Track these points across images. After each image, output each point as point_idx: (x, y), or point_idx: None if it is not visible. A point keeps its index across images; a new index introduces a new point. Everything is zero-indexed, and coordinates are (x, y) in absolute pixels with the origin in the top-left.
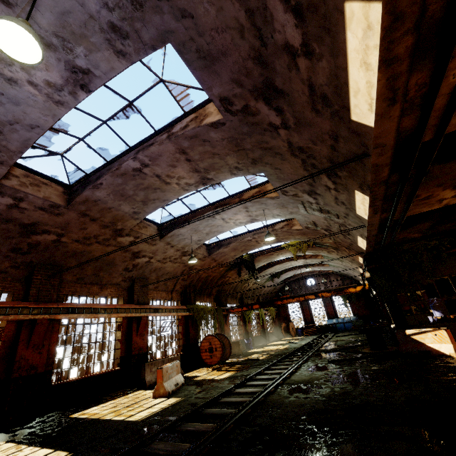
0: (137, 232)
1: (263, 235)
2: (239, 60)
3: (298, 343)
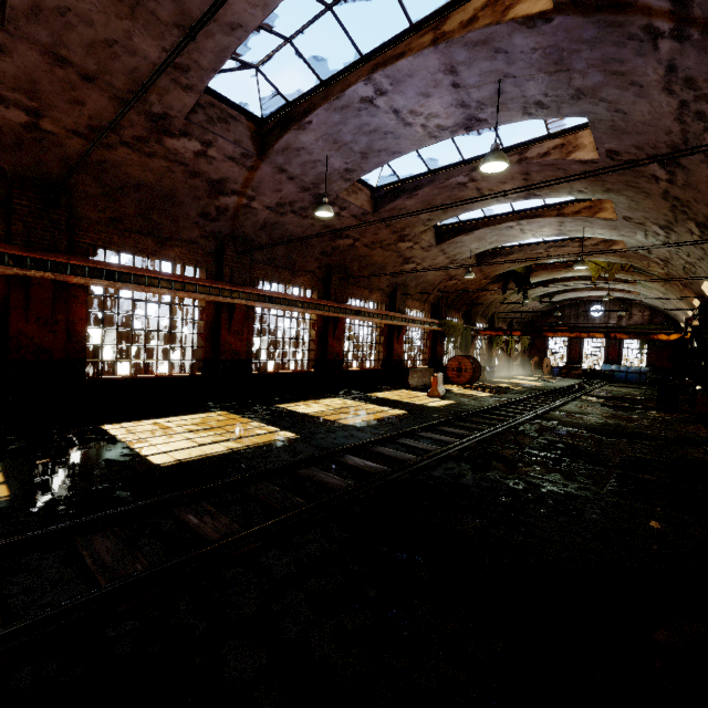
0: (418, 238)
1: (562, 250)
2: (652, 140)
3: (555, 383)
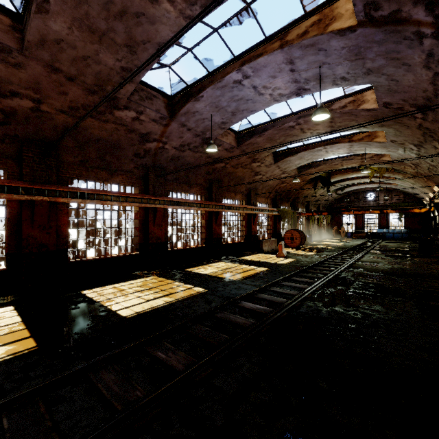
0: (264, 160)
1: (350, 161)
2: (414, 95)
3: (350, 242)
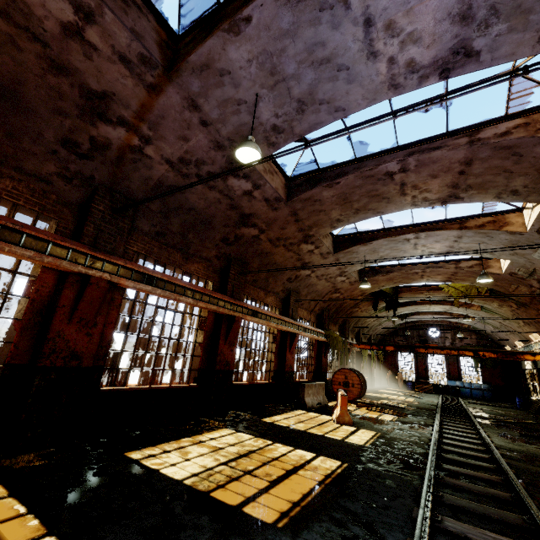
0: (321, 241)
1: (438, 270)
2: None
3: (422, 398)
